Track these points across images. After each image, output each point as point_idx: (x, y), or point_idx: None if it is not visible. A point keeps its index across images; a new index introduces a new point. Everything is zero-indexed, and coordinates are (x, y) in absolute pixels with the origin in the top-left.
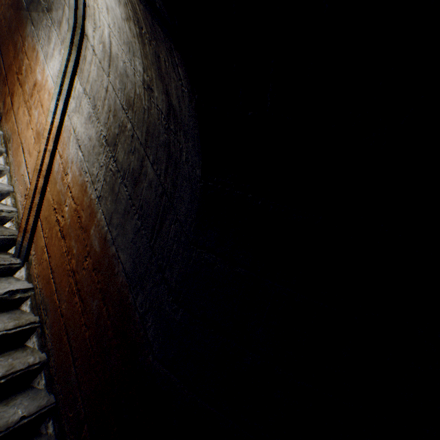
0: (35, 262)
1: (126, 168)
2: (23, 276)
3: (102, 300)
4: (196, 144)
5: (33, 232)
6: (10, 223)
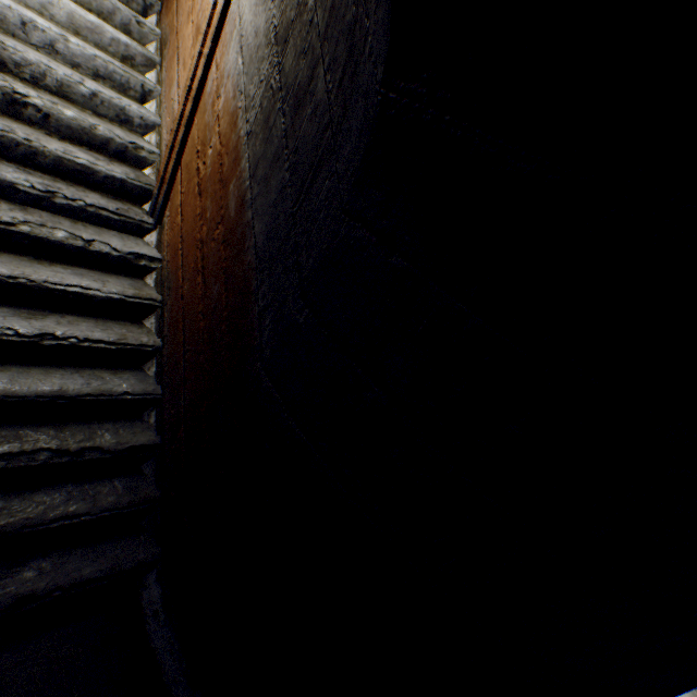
0: (168, 226)
1: (291, 84)
2: (154, 242)
3: (224, 285)
4: (387, 7)
5: (171, 184)
6: (150, 170)
